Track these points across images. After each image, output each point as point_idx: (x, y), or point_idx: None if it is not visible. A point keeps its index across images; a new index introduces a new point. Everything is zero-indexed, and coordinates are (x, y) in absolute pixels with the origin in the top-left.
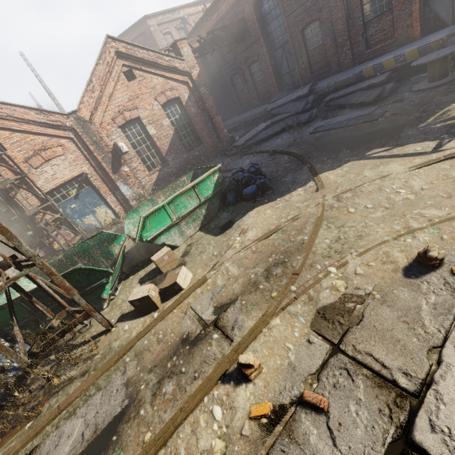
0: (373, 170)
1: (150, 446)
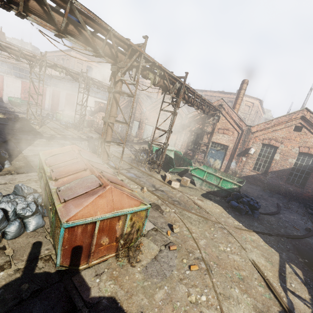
0: (260, 254)
1: (131, 179)
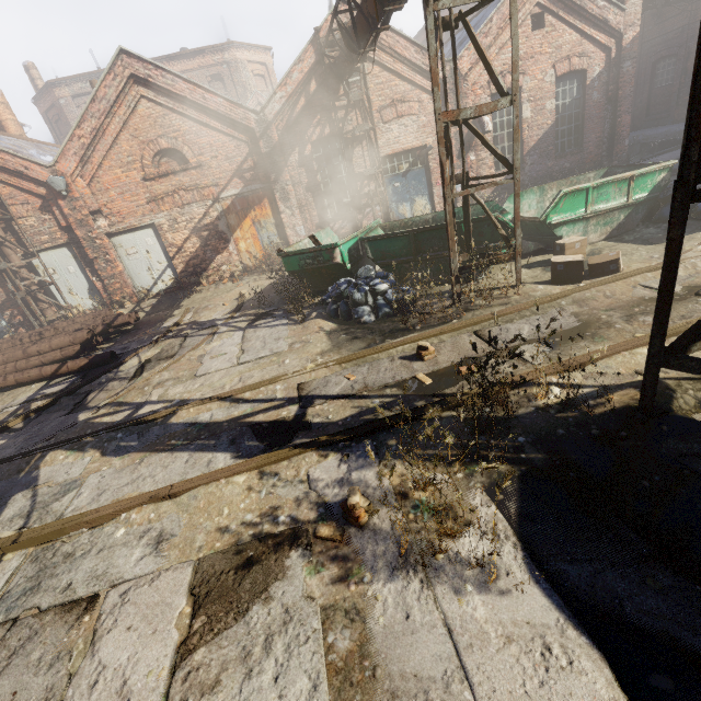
0: None
1: None
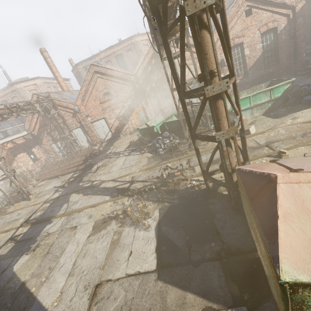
0: None
1: None
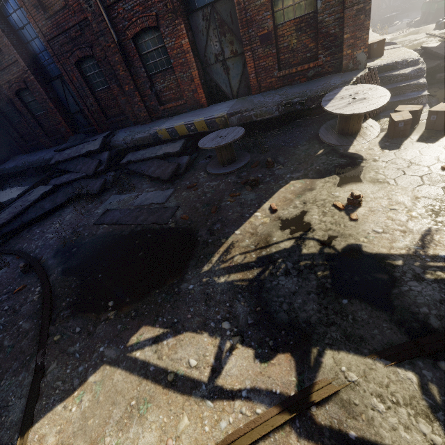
0: (120, 436)
1: None
